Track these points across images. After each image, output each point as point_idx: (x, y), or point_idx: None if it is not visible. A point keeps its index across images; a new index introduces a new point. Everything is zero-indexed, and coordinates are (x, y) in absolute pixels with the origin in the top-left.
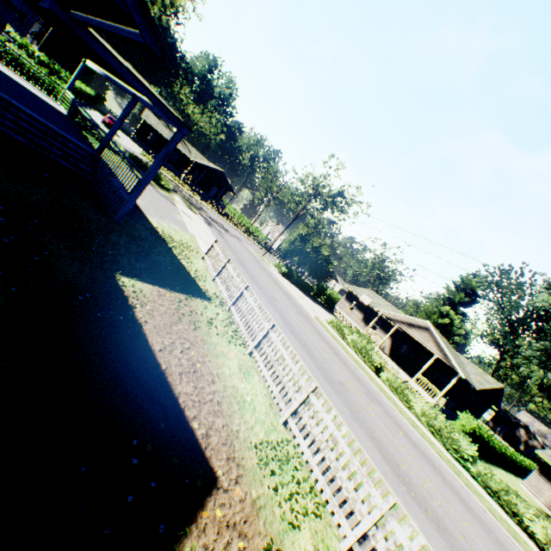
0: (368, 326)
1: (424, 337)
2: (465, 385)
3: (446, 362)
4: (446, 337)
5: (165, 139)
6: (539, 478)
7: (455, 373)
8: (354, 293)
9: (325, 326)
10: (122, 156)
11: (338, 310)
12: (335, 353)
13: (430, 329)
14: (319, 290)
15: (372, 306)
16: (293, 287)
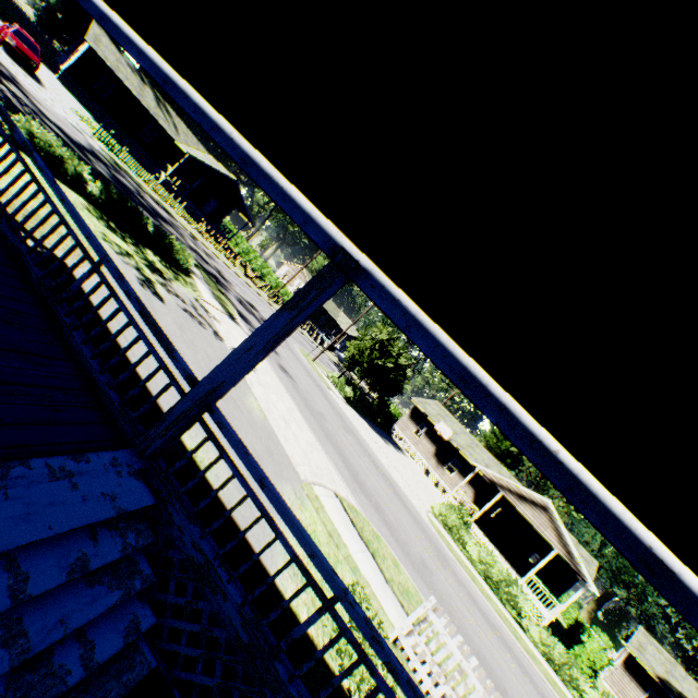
0: (458, 485)
1: (540, 520)
2: (570, 574)
3: (570, 564)
4: (512, 464)
5: (132, 95)
6: (624, 674)
7: (558, 555)
8: (426, 415)
9: (448, 543)
10: (85, 190)
11: (399, 432)
12: (517, 662)
13: (550, 509)
14: (380, 407)
15: (452, 440)
16: (367, 430)
